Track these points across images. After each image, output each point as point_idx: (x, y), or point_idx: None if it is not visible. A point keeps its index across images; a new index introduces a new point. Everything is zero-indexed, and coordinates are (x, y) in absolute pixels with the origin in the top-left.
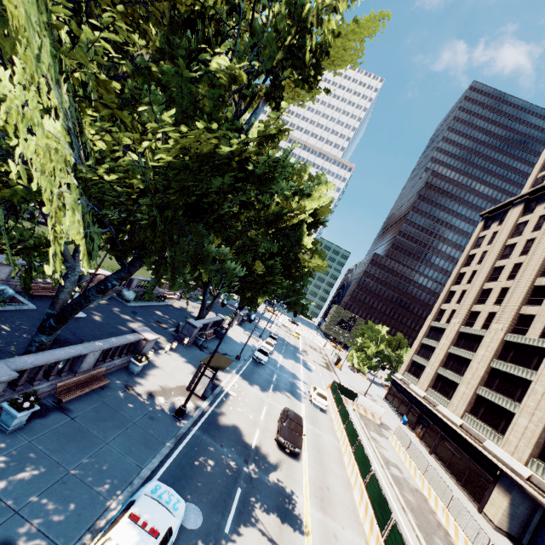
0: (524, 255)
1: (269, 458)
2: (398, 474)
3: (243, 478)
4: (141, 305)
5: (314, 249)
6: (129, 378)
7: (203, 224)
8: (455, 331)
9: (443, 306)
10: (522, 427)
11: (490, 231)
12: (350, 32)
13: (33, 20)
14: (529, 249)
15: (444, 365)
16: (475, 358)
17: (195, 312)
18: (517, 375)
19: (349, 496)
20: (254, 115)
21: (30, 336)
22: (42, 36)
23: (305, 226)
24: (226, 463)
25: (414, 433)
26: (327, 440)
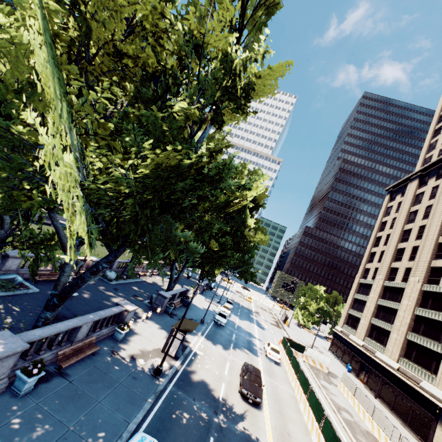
0: (426, 218)
1: (235, 409)
2: (349, 418)
3: (214, 427)
4: (121, 282)
5: (257, 226)
6: (115, 344)
7: (171, 215)
8: (380, 286)
9: (367, 266)
10: None
11: (395, 201)
12: (267, 74)
13: (57, 92)
14: (429, 214)
15: (375, 316)
16: (401, 308)
17: (164, 286)
18: (438, 319)
19: (308, 441)
20: (204, 134)
21: (35, 314)
22: (61, 101)
23: (248, 210)
24: (198, 415)
25: (359, 380)
26: (283, 390)
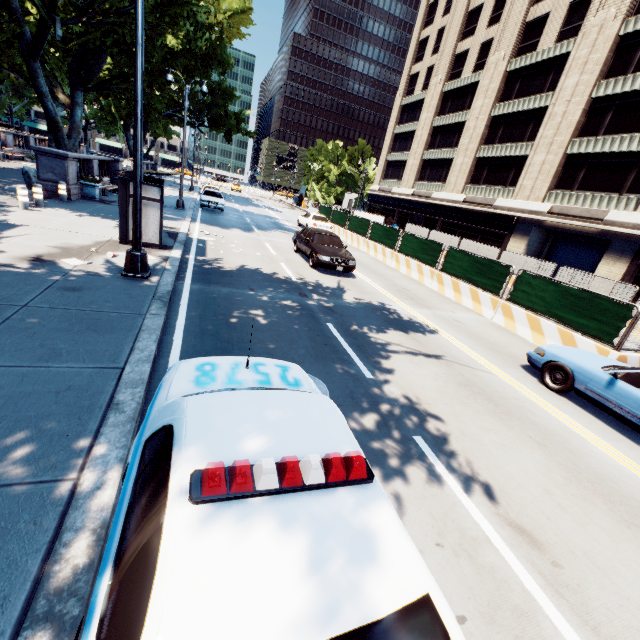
0: None
1: (325, 284)
2: None
3: (319, 312)
4: None
5: None
6: None
7: None
8: (438, 95)
9: (414, 70)
10: (539, 165)
11: None
12: None
13: None
14: None
15: (429, 147)
16: (472, 116)
17: None
18: (527, 109)
19: (426, 289)
20: None
21: None
22: None
23: None
24: (279, 306)
25: None
26: (358, 256)
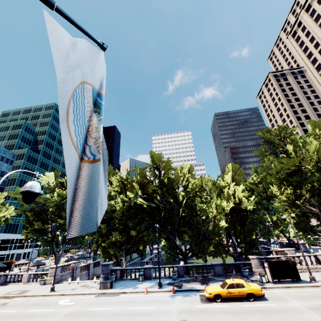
0: None
1: None
2: None
3: None
4: None
5: None
6: None
7: None
8: None
9: None
10: None
11: None
12: None
13: None
14: None
15: None
16: None
17: None
18: None
19: None
20: None
21: None
22: None
23: None
24: None
25: None
26: None
